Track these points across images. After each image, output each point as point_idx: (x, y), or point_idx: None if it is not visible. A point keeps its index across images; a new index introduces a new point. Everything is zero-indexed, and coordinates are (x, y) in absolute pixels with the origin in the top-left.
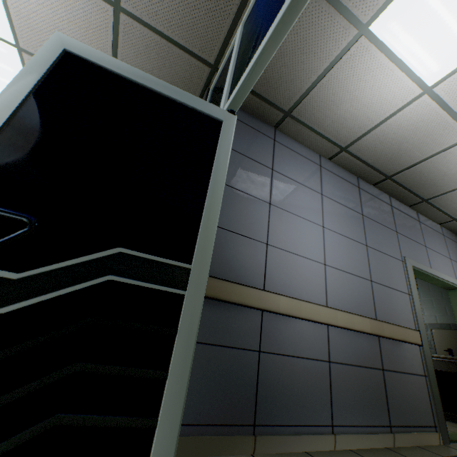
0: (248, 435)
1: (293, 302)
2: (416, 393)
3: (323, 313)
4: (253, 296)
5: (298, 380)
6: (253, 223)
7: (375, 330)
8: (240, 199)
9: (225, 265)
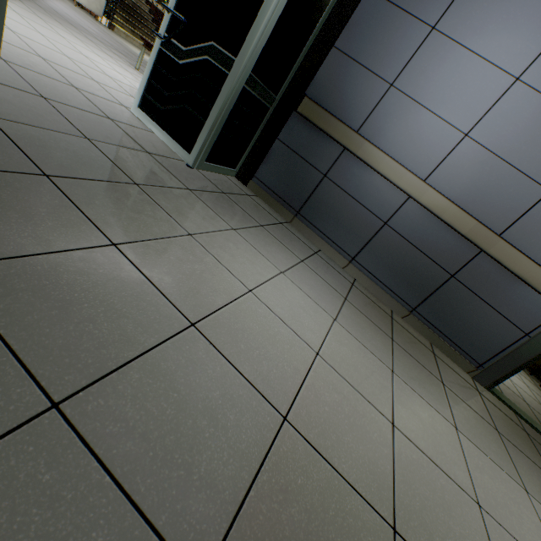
0: (291, 214)
1: (376, 153)
2: (485, 328)
3: (406, 180)
4: (338, 130)
5: (344, 214)
6: (389, 56)
7: (475, 238)
8: (390, 20)
9: (332, 96)
